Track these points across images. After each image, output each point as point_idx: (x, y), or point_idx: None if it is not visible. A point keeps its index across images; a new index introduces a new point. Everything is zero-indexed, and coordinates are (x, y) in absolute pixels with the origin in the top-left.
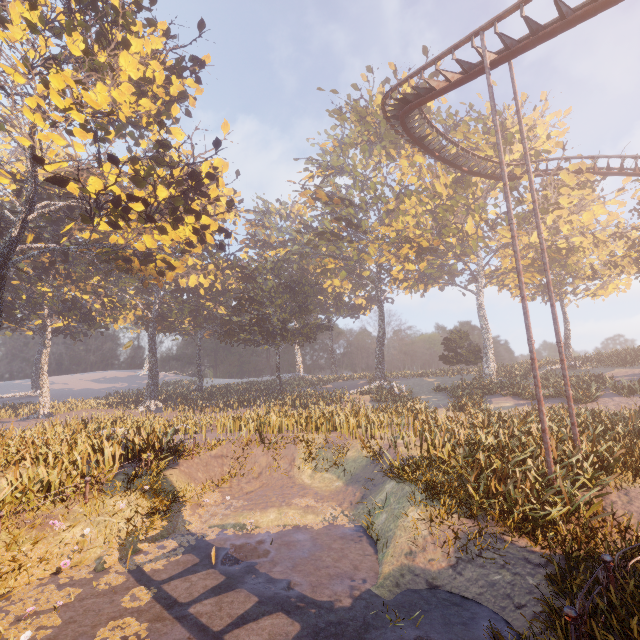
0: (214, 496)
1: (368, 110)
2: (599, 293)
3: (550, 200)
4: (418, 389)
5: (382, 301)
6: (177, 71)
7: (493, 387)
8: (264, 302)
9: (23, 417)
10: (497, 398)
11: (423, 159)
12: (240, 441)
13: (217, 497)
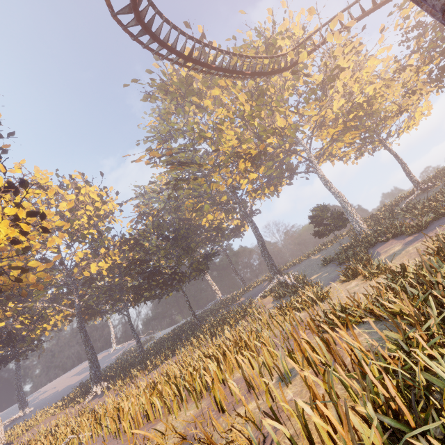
0: None
1: (166, 82)
2: (410, 125)
3: (331, 68)
4: (309, 270)
5: (248, 213)
6: None
7: (371, 238)
8: (159, 258)
9: None
10: (381, 246)
11: (216, 89)
12: None
13: None
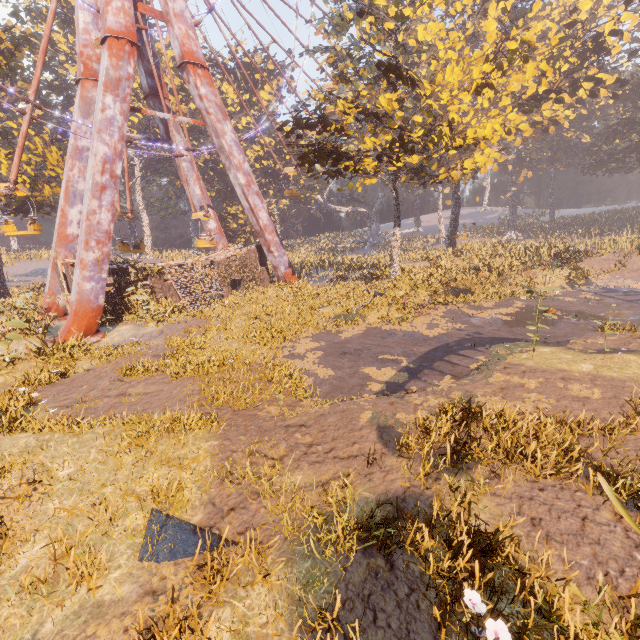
0: (606, 277)
1: None
2: None
3: None
4: None
5: None
6: None
7: None
8: None
9: (432, 243)
10: None
11: None
12: (621, 252)
13: (608, 277)
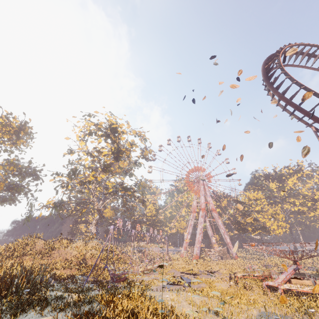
0: None
1: None
2: None
3: None
4: None
5: None
6: (297, 172)
7: None
8: None
9: None
10: None
11: None
12: None
13: None
